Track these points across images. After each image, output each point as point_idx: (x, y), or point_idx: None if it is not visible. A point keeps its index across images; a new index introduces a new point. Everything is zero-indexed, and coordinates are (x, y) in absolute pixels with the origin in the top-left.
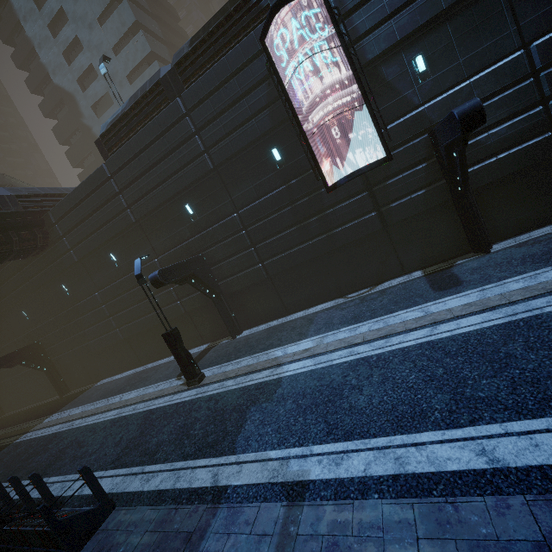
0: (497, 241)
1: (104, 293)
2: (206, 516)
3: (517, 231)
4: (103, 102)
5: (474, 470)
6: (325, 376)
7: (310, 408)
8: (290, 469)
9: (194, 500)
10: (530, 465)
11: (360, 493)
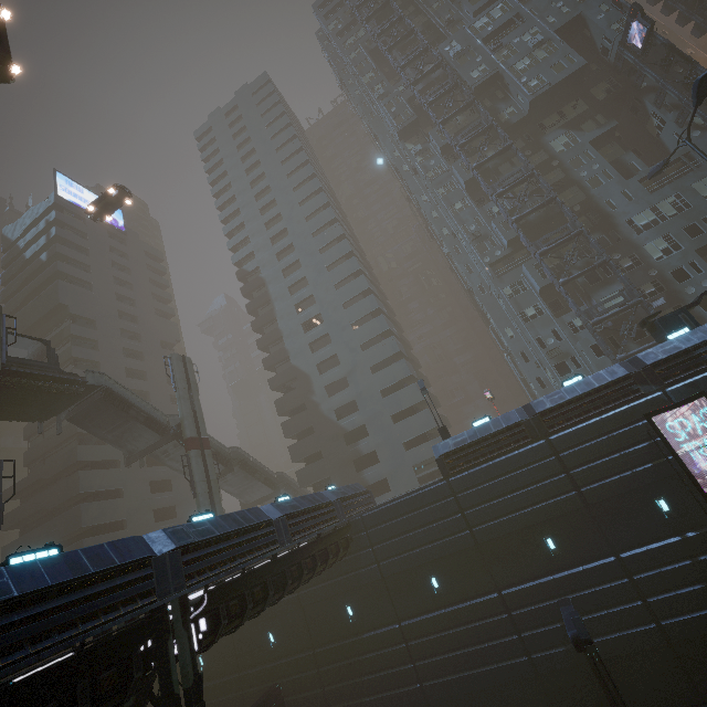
0: None
1: (411, 627)
2: None
3: None
4: (337, 383)
5: None
6: None
7: None
8: None
9: None
10: None
11: None
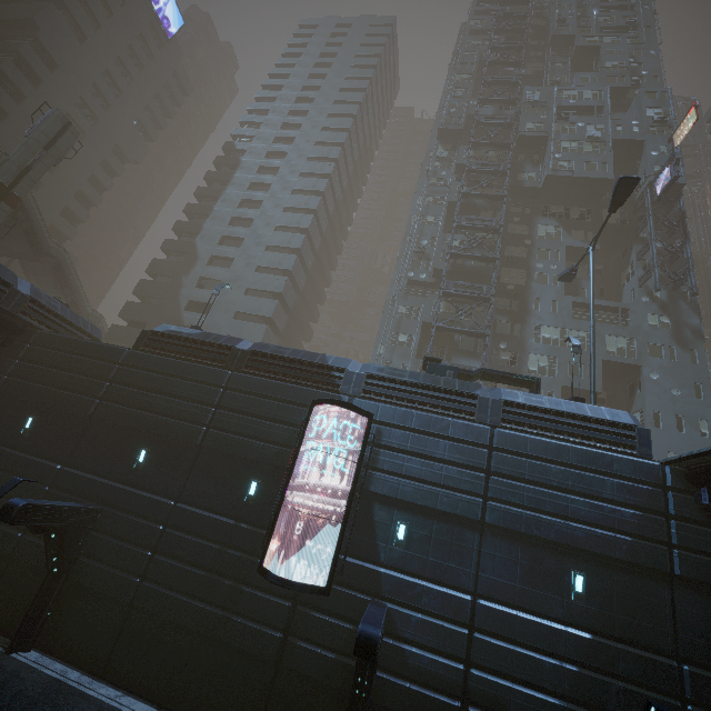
0: None
1: None
2: None
3: None
4: (213, 282)
5: None
6: None
7: None
8: None
9: None
10: None
11: None
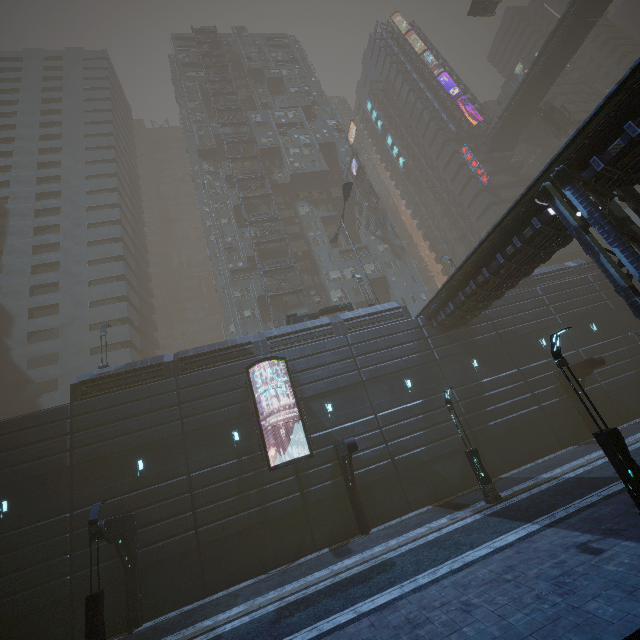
0: (374, 526)
1: None
2: None
3: (383, 520)
4: (46, 332)
5: (352, 618)
6: (264, 618)
7: (257, 635)
8: None
9: None
10: (371, 608)
11: None
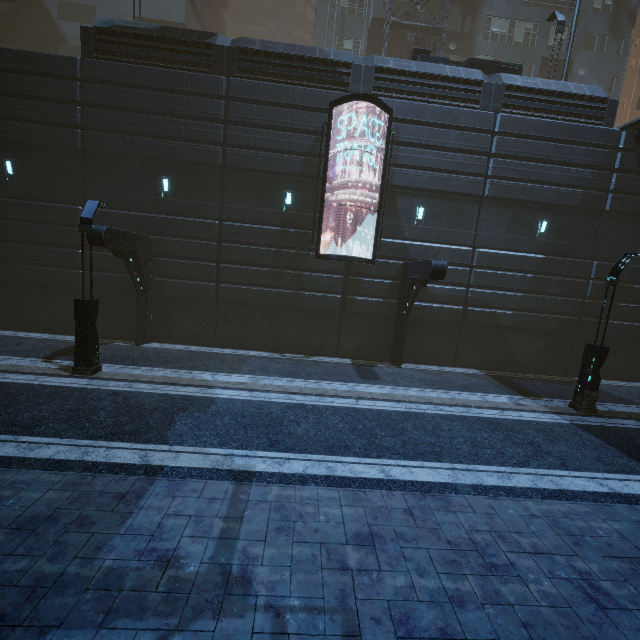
0: (406, 362)
1: None
2: (141, 483)
3: (419, 361)
4: None
5: (378, 478)
6: (264, 407)
7: (251, 426)
8: (235, 462)
9: (119, 472)
10: (407, 480)
11: (300, 482)
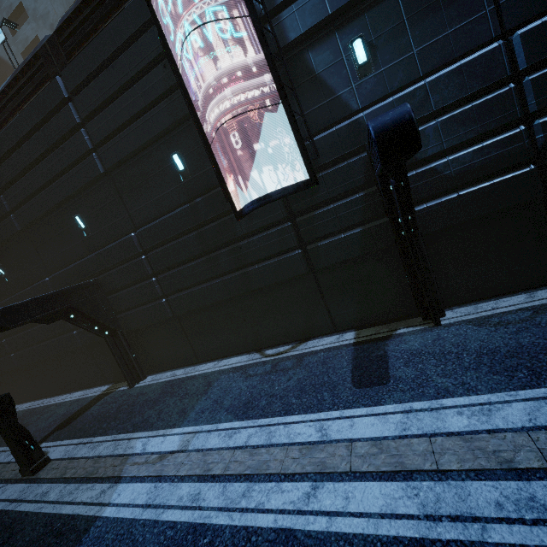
0: (454, 303)
1: None
2: None
3: (480, 295)
4: None
5: None
6: None
7: None
8: None
9: None
10: None
11: None
